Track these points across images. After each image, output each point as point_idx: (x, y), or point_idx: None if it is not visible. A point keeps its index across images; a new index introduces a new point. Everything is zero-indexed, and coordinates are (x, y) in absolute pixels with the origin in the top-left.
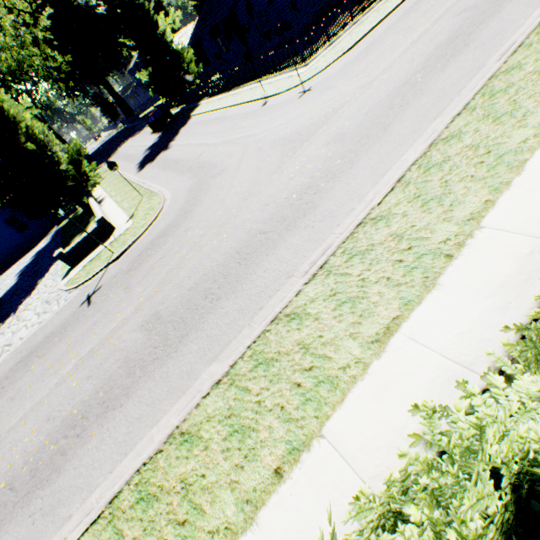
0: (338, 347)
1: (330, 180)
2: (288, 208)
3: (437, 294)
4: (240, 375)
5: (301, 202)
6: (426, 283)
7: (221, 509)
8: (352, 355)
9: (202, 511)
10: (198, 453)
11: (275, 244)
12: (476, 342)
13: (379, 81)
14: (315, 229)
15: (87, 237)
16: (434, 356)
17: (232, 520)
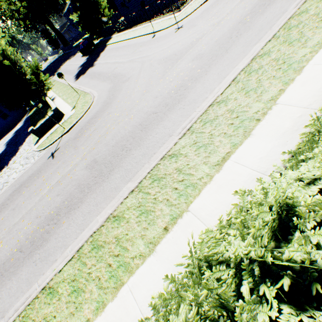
0: (197, 169)
1: (194, 81)
2: (169, 99)
3: (250, 139)
4: (144, 186)
5: (177, 95)
6: (245, 134)
7: (137, 247)
8: (204, 172)
9: (127, 249)
10: (123, 224)
11: (162, 119)
12: (268, 162)
13: (224, 21)
14: (185, 109)
15: (47, 120)
16: (247, 169)
17: (143, 251)
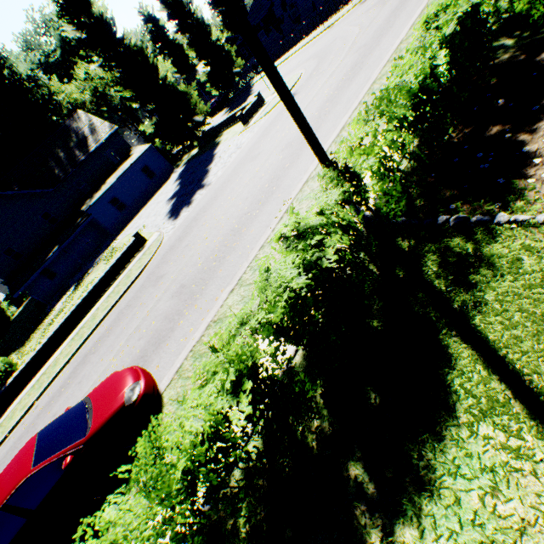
0: None
1: None
2: None
3: None
4: None
5: None
6: None
7: None
8: None
9: None
10: None
11: None
12: None
13: None
14: None
15: (252, 105)
16: None
17: None
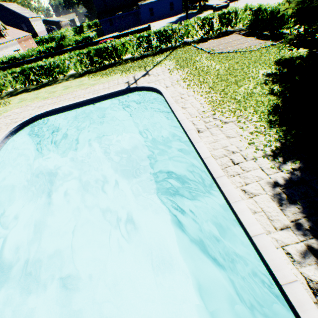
0: None
1: None
2: None
3: None
4: None
5: None
6: None
7: None
8: None
9: None
10: None
11: None
12: None
13: None
14: None
15: (222, 6)
16: None
17: None
